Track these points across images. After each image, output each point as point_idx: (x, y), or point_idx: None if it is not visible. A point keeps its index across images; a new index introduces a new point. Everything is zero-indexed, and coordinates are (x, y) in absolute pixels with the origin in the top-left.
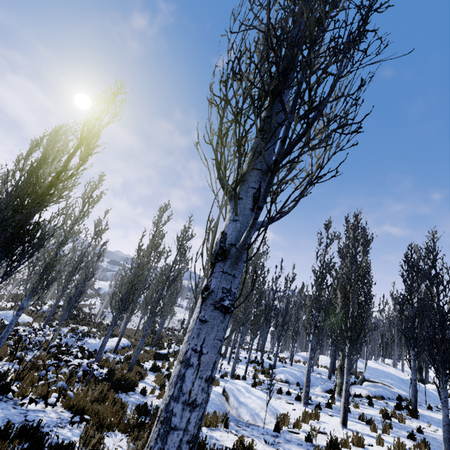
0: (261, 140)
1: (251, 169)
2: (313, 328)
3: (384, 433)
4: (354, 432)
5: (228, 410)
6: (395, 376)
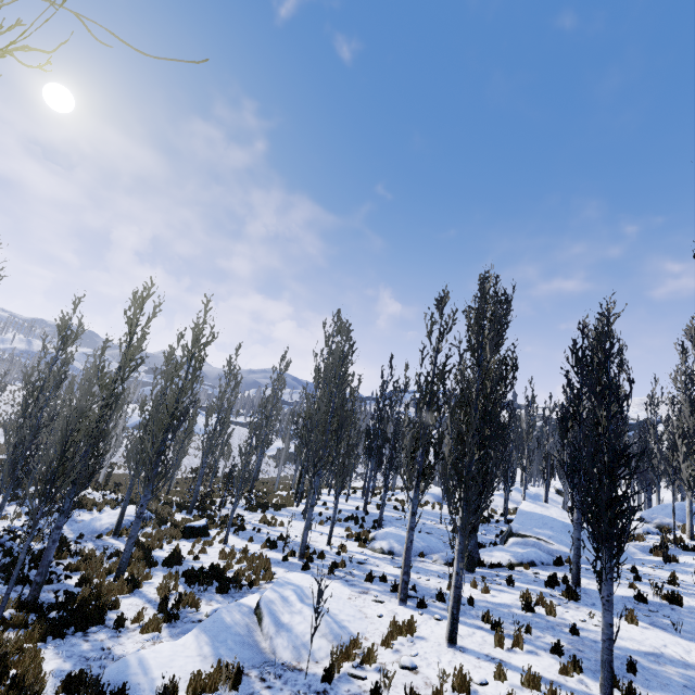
0: None
1: None
2: (416, 479)
3: (516, 647)
4: (455, 670)
5: (258, 643)
6: (558, 522)
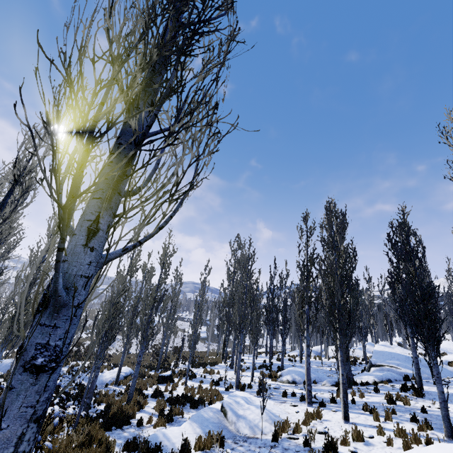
0: (107, 165)
1: (91, 199)
2: (306, 324)
3: (388, 420)
4: (352, 427)
5: (227, 427)
6: (401, 356)
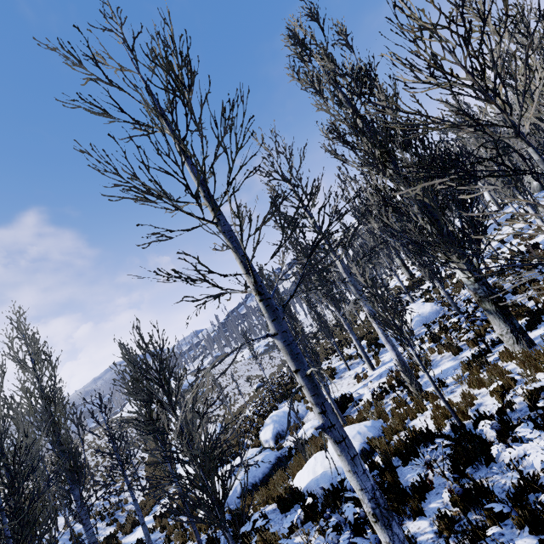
0: None
1: None
2: None
3: None
4: None
5: None
6: None
